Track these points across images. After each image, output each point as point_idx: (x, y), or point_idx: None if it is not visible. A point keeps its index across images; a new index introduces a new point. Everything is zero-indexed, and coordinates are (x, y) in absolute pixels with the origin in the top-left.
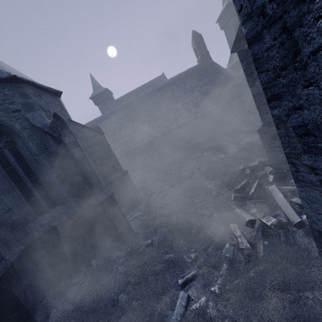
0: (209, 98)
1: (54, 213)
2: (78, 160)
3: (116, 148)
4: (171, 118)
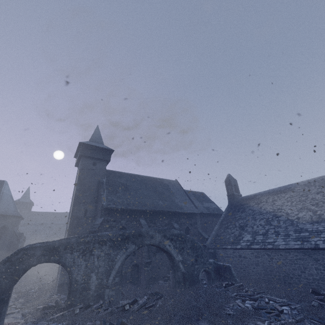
0: None
1: None
2: (18, 247)
3: None
4: None
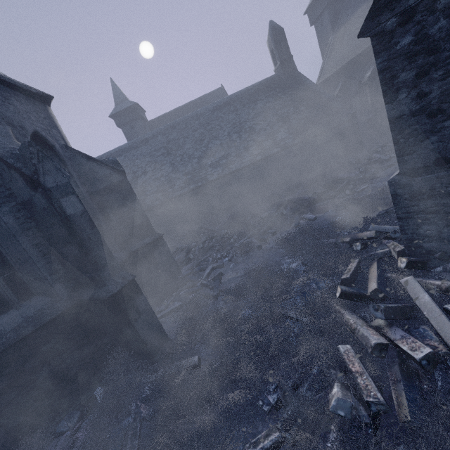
0: (289, 126)
1: (28, 310)
2: (72, 219)
3: (147, 195)
4: (232, 154)
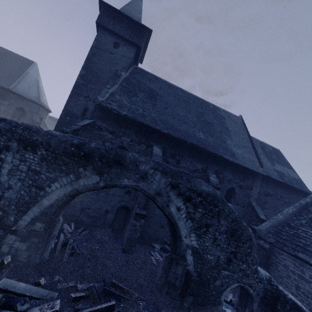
0: None
1: None
2: None
3: None
4: None
